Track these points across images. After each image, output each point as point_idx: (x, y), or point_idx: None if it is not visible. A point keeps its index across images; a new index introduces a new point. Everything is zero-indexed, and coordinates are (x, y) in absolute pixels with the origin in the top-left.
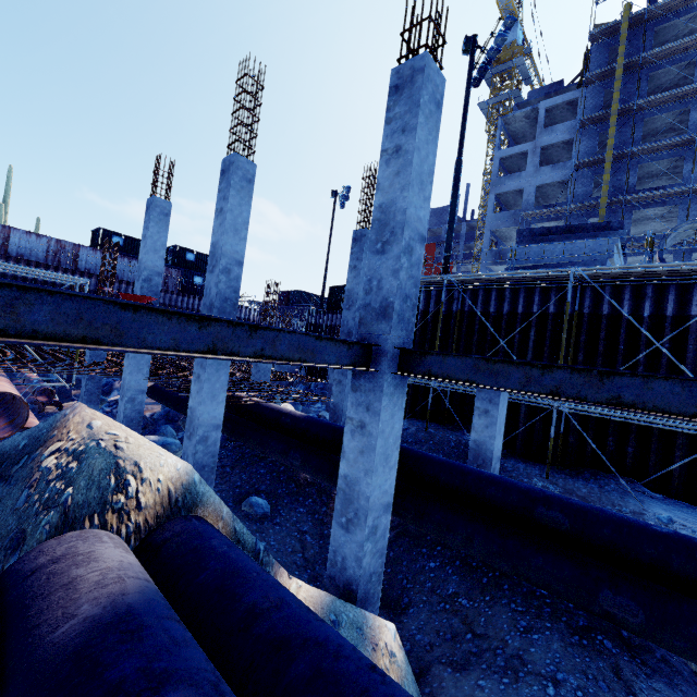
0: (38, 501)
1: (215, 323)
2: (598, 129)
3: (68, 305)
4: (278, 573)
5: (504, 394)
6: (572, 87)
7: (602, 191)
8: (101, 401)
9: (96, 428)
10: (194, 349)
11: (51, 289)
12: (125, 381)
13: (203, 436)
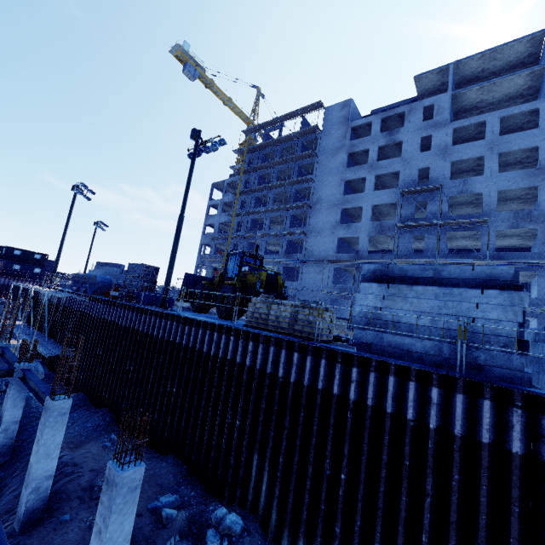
0: None
1: None
2: (242, 197)
3: None
4: None
5: None
6: None
7: (230, 231)
8: None
9: None
10: None
11: None
12: None
13: None
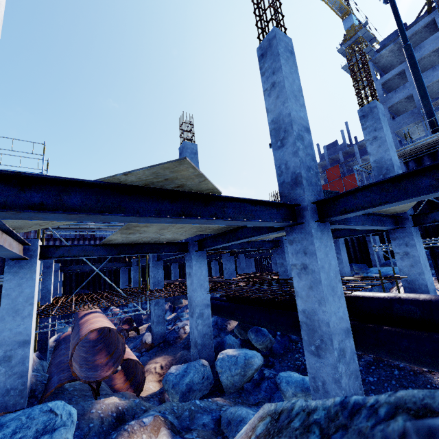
0: None
1: None
2: None
3: None
4: None
5: None
6: (419, 20)
7: None
8: None
9: None
10: None
11: None
12: (192, 298)
13: (338, 349)
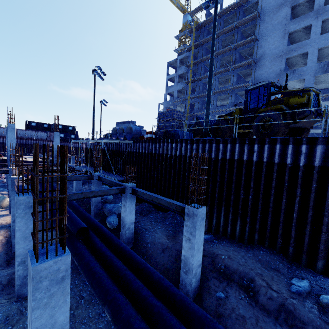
0: None
1: None
2: (192, 68)
3: None
4: None
5: None
6: None
7: (188, 94)
8: None
9: None
10: None
11: None
12: None
13: None
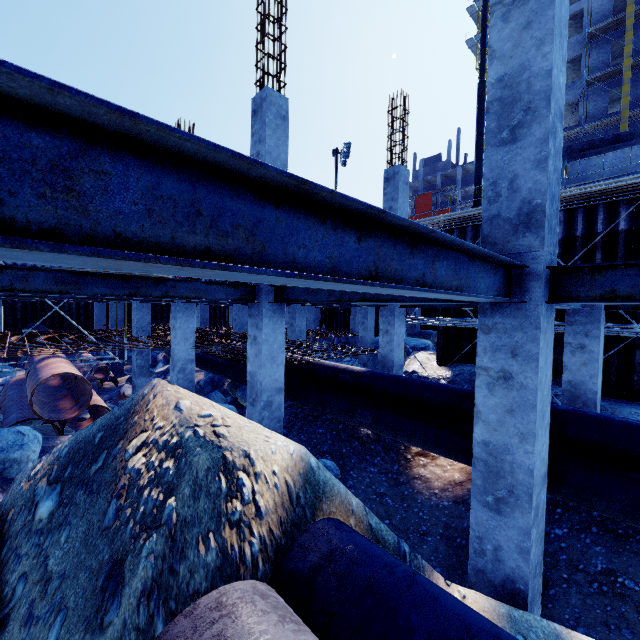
0: (132, 518)
1: (374, 232)
2: (609, 38)
3: (172, 181)
4: (432, 579)
5: (602, 325)
6: (572, 1)
7: (622, 104)
8: (150, 373)
9: (185, 410)
10: (354, 274)
11: (145, 121)
12: (174, 352)
13: (267, 401)
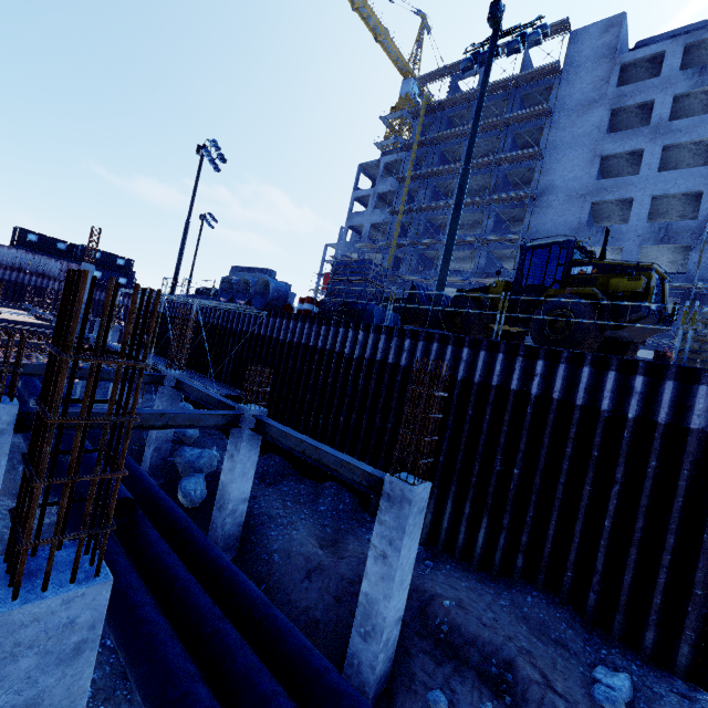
0: None
1: None
2: (409, 185)
3: None
4: None
5: None
6: None
7: (394, 235)
8: None
9: None
10: None
11: None
12: None
13: None
